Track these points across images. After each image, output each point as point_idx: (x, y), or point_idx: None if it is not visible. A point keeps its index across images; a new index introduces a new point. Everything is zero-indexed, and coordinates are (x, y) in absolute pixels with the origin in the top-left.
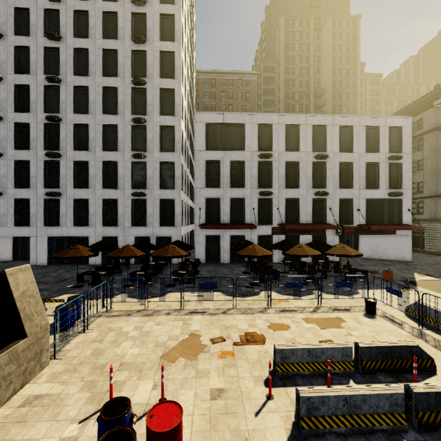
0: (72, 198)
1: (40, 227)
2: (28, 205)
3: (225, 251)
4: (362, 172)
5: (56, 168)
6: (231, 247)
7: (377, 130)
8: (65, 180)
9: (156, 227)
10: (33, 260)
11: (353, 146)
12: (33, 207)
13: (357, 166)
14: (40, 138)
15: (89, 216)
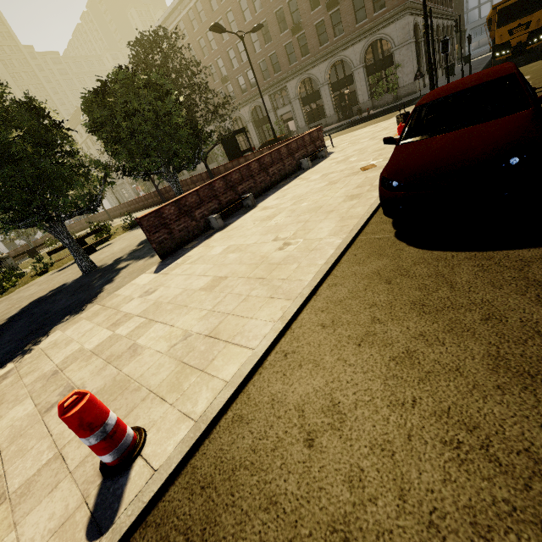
0: None
1: None
2: None
3: (4, 250)
4: None
5: None
6: (4, 244)
7: None
8: None
9: None
10: None
11: None
12: None
13: None
14: None
15: None
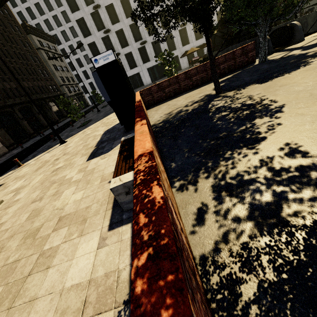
0: (150, 43)
1: (142, 65)
2: (131, 56)
3: None
4: None
5: (135, 28)
6: None
7: None
8: (144, 33)
9: (194, 42)
10: (145, 83)
11: None
12: (134, 55)
13: None
14: (121, 11)
15: (161, 50)
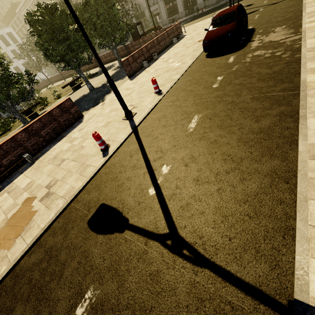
0: None
1: None
2: None
3: None
4: (12, 55)
5: None
6: None
7: (3, 36)
8: None
9: None
10: None
11: (0, 46)
12: None
13: (8, 53)
14: None
15: None
